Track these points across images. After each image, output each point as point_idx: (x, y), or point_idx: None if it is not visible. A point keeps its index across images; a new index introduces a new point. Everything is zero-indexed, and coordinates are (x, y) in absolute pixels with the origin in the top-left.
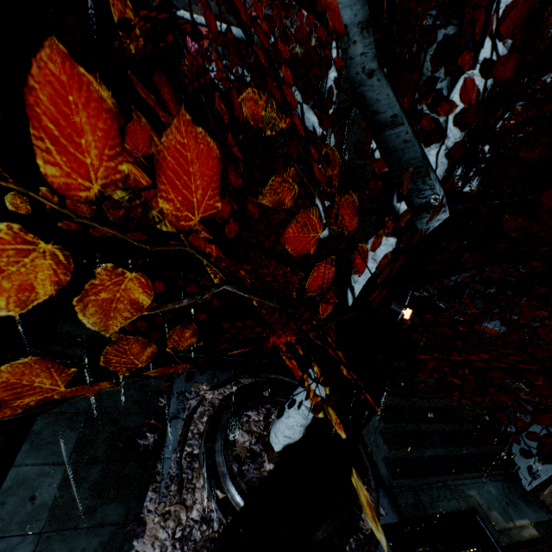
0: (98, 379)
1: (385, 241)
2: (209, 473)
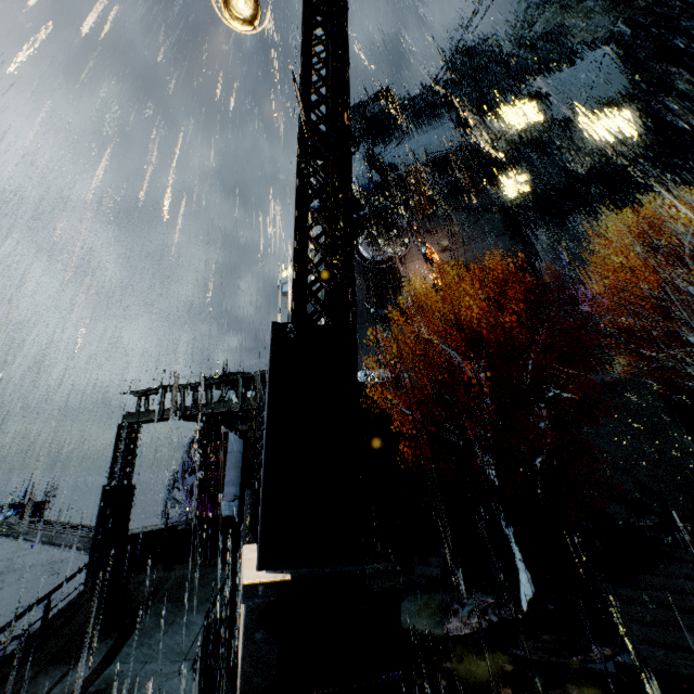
0: (432, 591)
1: (488, 458)
2: (482, 613)
